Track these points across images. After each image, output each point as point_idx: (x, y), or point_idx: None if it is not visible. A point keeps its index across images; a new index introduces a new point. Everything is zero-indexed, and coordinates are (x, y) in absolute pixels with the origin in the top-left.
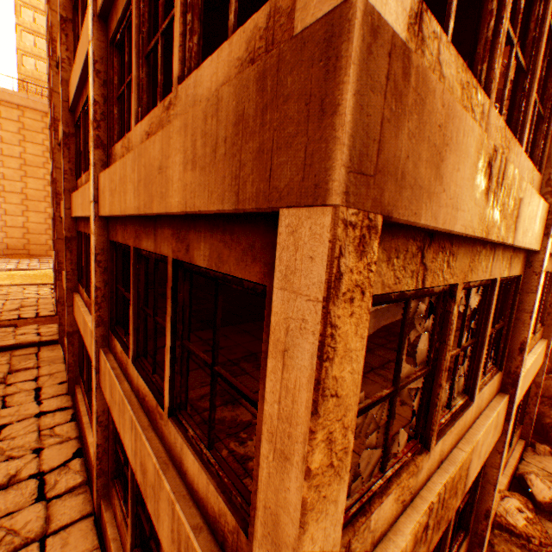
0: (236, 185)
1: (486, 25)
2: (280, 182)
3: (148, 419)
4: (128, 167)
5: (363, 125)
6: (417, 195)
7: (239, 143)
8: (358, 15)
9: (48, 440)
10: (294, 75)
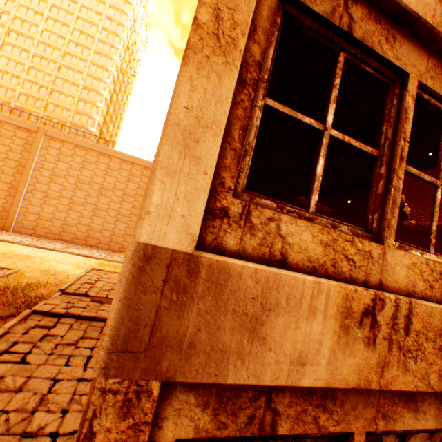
0: None
1: (375, 184)
2: None
3: None
4: None
5: (132, 316)
6: (219, 357)
7: None
8: (128, 252)
9: (74, 405)
10: None
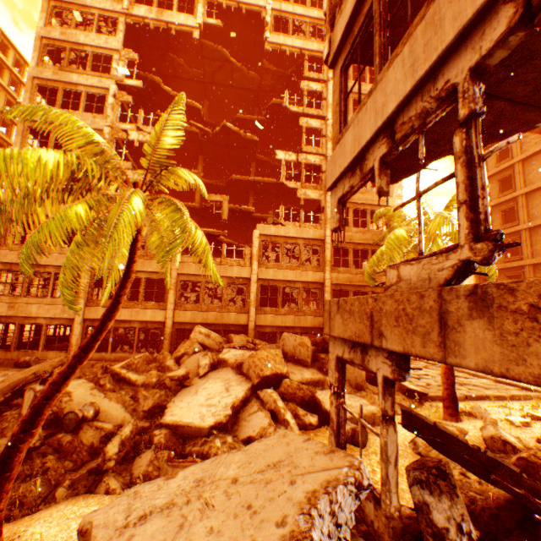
0: None
1: None
2: None
3: None
4: None
5: None
6: (2, 259)
7: None
8: None
9: None
10: None
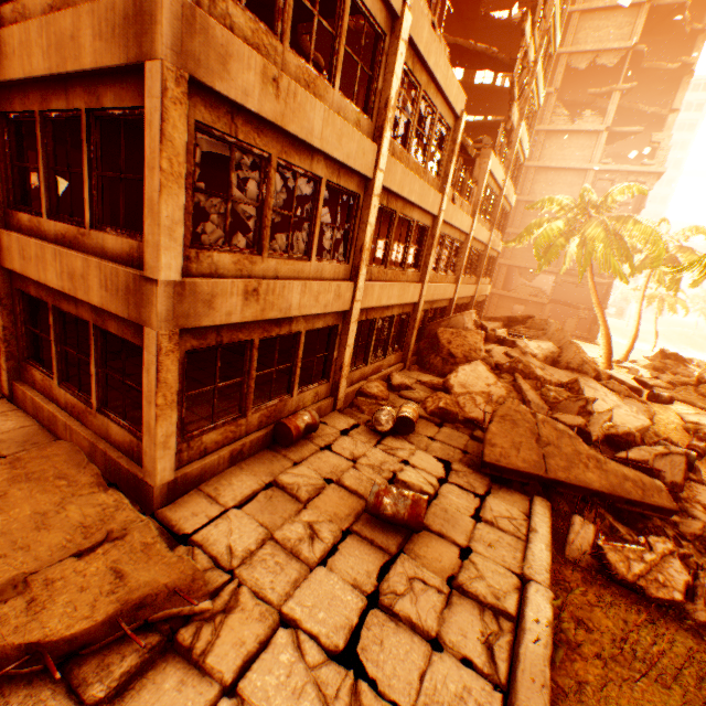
0: (127, 51)
1: None
2: (145, 51)
3: (71, 250)
4: (33, 33)
5: (173, 33)
6: (212, 75)
7: (127, 30)
8: None
9: None
10: (148, 5)
